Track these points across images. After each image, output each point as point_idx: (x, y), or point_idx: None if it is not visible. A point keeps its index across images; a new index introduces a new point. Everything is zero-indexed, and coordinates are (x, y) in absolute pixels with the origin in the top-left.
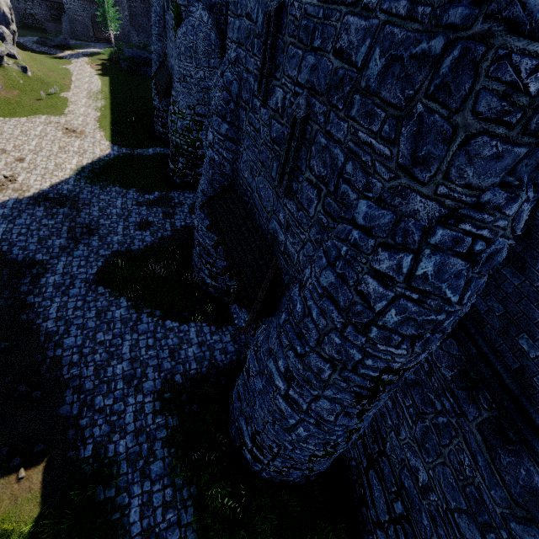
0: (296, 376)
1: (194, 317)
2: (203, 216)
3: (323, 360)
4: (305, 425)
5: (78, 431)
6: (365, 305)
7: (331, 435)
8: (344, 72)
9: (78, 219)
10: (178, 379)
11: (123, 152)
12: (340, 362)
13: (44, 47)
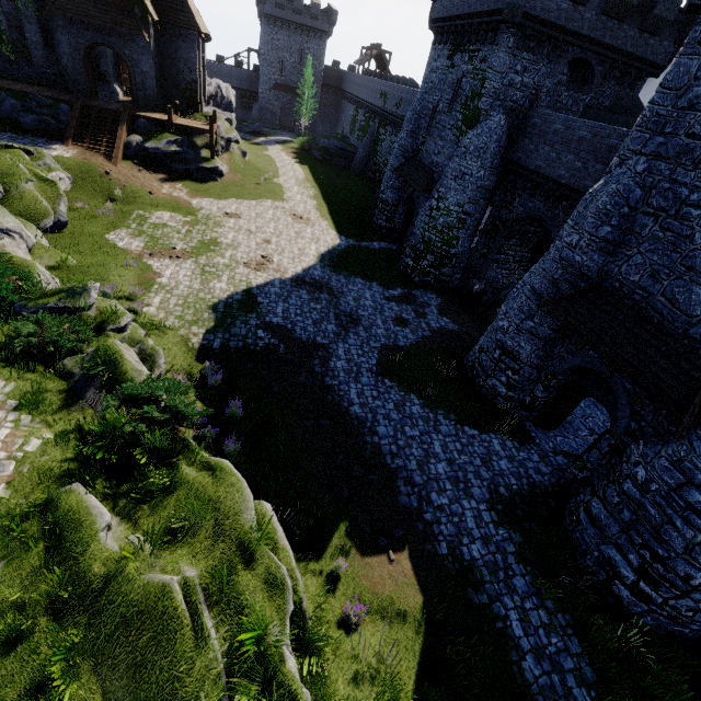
0: None
1: (491, 428)
2: (523, 316)
3: None
4: None
5: (426, 525)
6: None
7: None
8: None
9: (340, 307)
10: (503, 492)
11: (351, 244)
12: None
13: (240, 133)
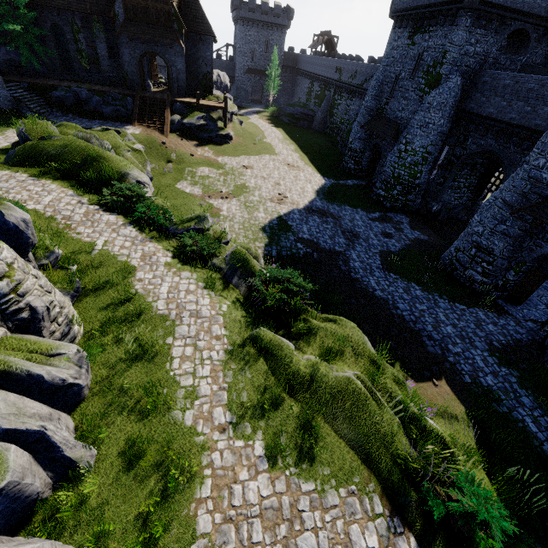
0: None
1: (474, 304)
2: (496, 222)
3: None
4: None
5: (451, 365)
6: None
7: None
8: None
9: (343, 226)
10: (496, 345)
11: (333, 182)
12: None
13: None
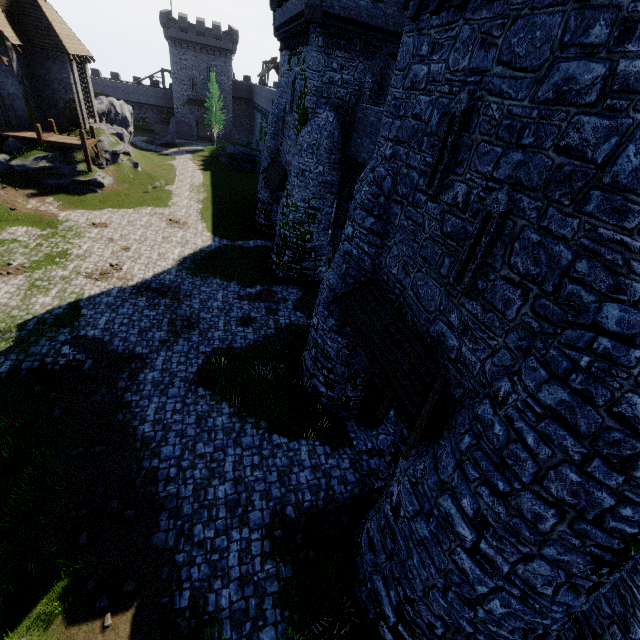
0: (492, 523)
1: (305, 433)
2: (326, 313)
3: (544, 502)
4: (502, 597)
5: (174, 570)
6: (627, 432)
7: (544, 618)
8: (574, 168)
9: (179, 311)
10: (289, 512)
11: (224, 244)
12: (573, 508)
13: (151, 145)
